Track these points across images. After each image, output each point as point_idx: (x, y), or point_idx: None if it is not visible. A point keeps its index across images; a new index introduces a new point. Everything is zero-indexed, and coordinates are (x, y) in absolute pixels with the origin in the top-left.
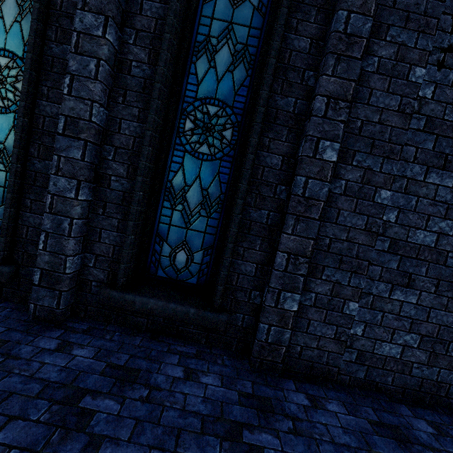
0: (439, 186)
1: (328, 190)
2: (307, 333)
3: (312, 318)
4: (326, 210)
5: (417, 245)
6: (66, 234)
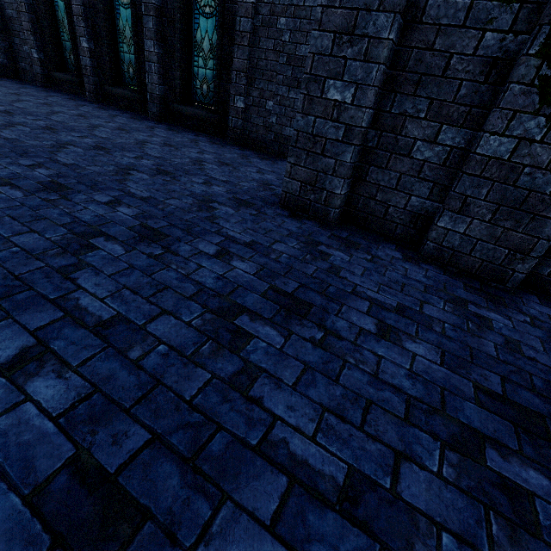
0: (312, 8)
1: (251, 24)
2: (250, 123)
3: (252, 114)
4: (254, 39)
5: (301, 57)
6: (154, 73)
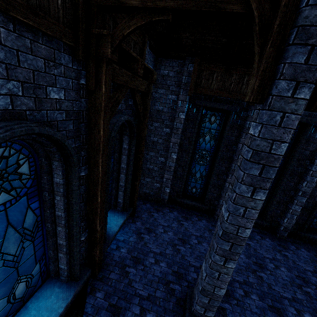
0: None
1: None
2: None
3: None
4: None
5: None
6: (294, 219)
